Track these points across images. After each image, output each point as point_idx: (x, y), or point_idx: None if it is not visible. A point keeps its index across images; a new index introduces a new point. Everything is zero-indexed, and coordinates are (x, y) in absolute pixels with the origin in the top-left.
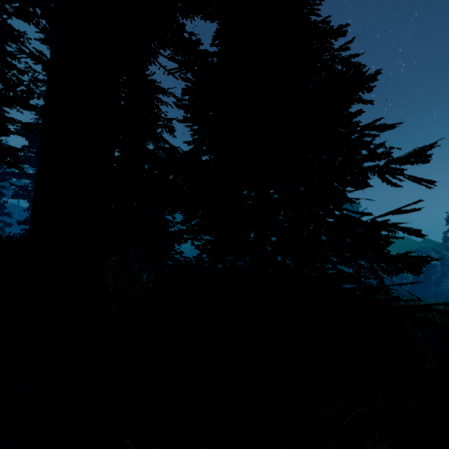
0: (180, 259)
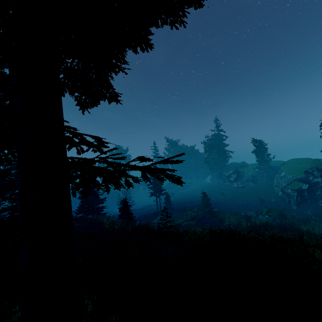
0: (150, 202)
